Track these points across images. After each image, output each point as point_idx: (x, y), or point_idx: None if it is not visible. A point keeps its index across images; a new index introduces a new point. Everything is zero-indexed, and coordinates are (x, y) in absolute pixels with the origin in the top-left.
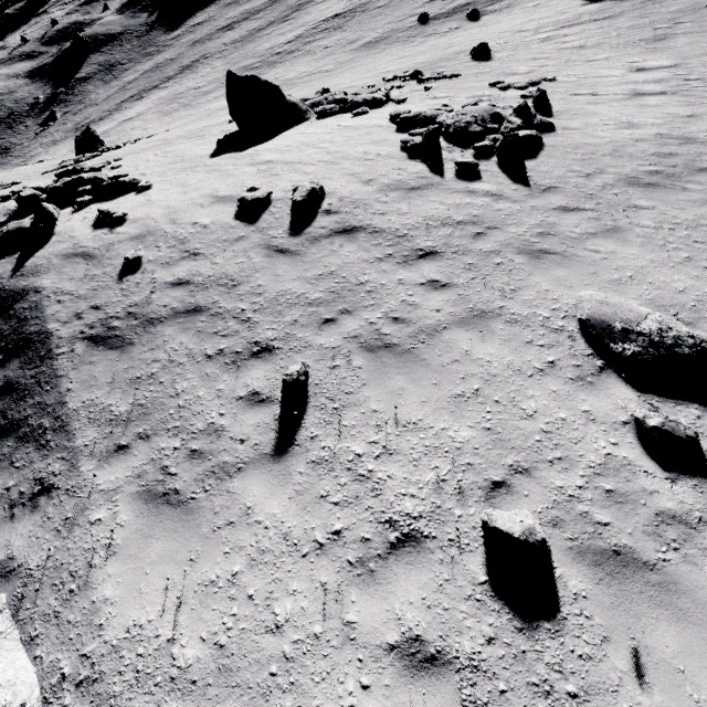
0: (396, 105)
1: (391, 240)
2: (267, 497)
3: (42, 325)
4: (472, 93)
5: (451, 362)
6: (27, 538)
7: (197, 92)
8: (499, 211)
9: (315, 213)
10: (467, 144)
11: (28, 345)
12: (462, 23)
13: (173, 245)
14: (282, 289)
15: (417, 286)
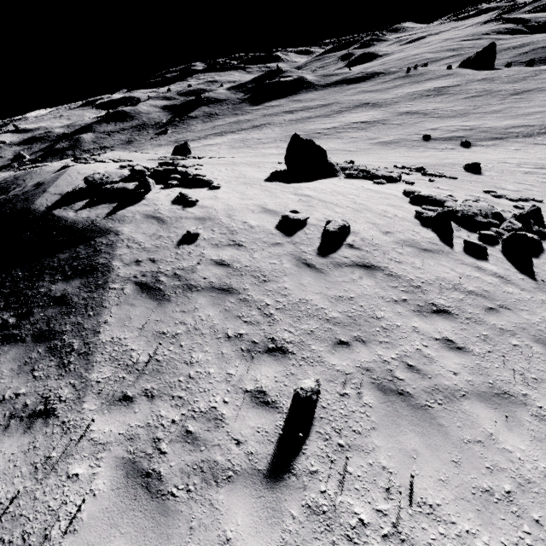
0: (406, 185)
1: (406, 287)
2: (251, 534)
3: (109, 260)
4: (469, 192)
5: (473, 441)
6: (6, 460)
7: (258, 141)
8: (509, 294)
9: (340, 244)
10: (472, 228)
11: (92, 271)
12: (456, 147)
13: (225, 233)
14: (304, 298)
15: (431, 339)
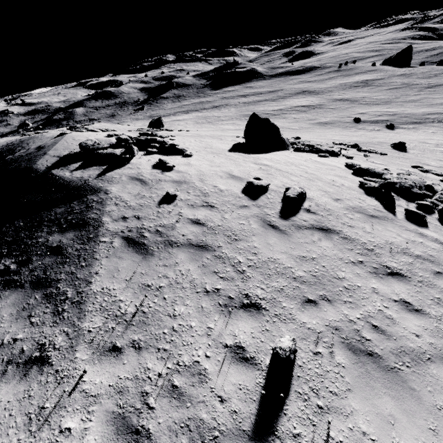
0: (346, 158)
1: (361, 249)
2: None
3: (100, 215)
4: (400, 167)
5: None
6: (2, 408)
7: (217, 118)
8: None
9: (298, 208)
10: (409, 198)
11: (85, 225)
12: (382, 128)
13: (198, 195)
14: (272, 257)
15: (390, 300)
